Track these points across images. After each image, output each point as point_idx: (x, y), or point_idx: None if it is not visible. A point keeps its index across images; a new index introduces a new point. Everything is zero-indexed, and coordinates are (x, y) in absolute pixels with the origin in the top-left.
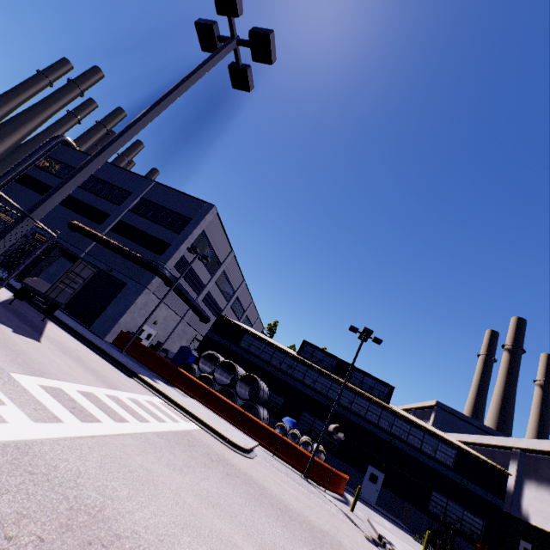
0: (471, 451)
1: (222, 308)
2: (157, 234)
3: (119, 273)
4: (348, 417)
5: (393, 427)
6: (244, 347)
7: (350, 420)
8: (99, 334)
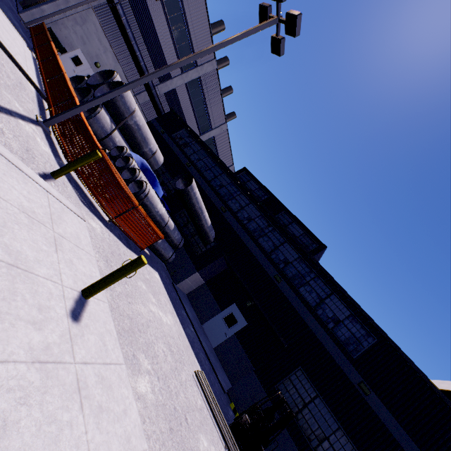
0: (405, 355)
1: None
2: None
3: None
4: (236, 230)
5: (288, 265)
6: (174, 139)
7: (235, 234)
8: (20, 11)
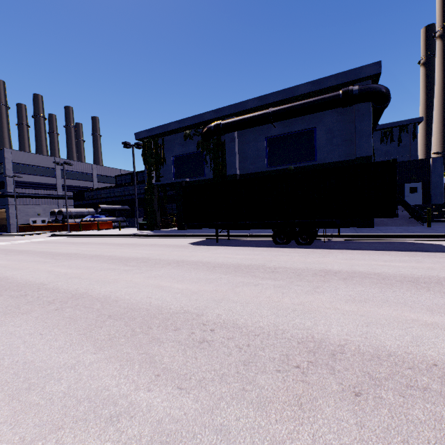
0: None
1: (91, 186)
2: (0, 180)
3: (2, 206)
4: (130, 198)
5: None
6: (87, 199)
7: (131, 199)
8: (9, 232)
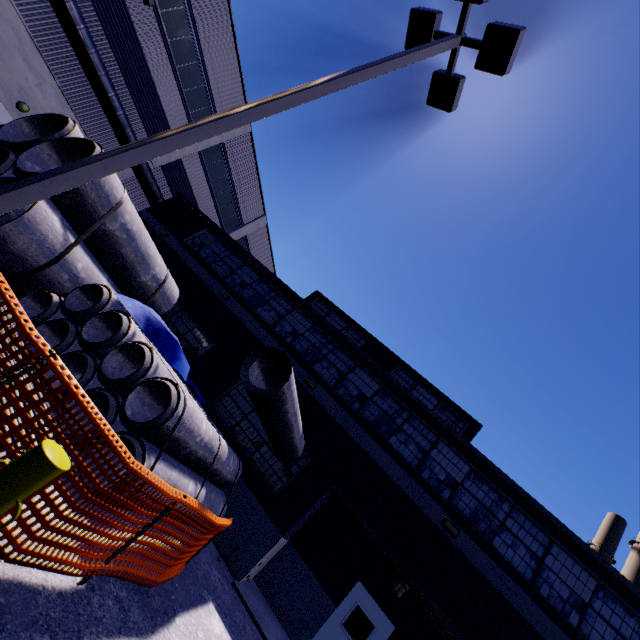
0: None
1: None
2: None
3: None
4: (343, 426)
5: (458, 492)
6: (190, 246)
7: (344, 435)
8: None
